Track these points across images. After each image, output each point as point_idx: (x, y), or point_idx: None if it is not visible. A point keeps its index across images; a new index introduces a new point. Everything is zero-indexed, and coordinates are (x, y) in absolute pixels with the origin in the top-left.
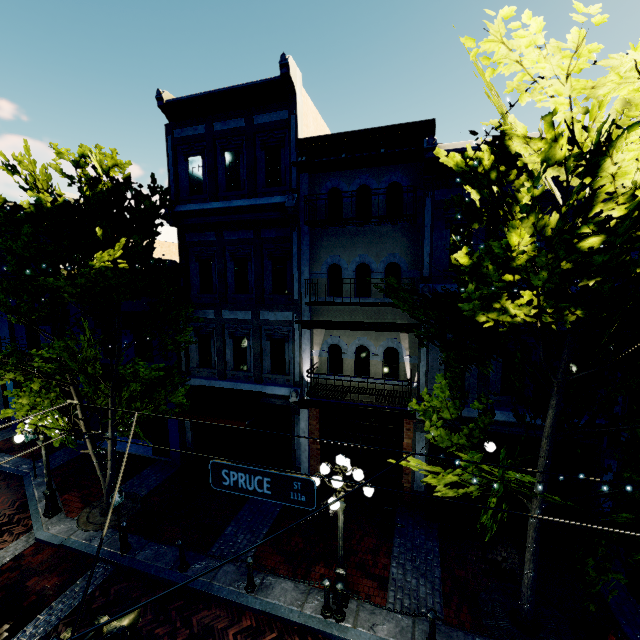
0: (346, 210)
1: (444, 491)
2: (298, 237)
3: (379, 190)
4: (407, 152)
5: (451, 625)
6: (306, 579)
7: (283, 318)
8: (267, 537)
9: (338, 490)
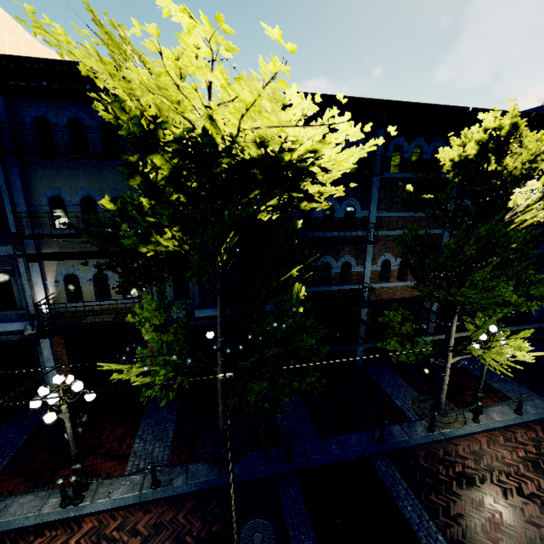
0: (59, 142)
1: (141, 380)
2: (3, 166)
3: (92, 126)
4: (113, 93)
5: (166, 466)
6: (49, 486)
7: (2, 253)
8: (7, 467)
9: (59, 405)
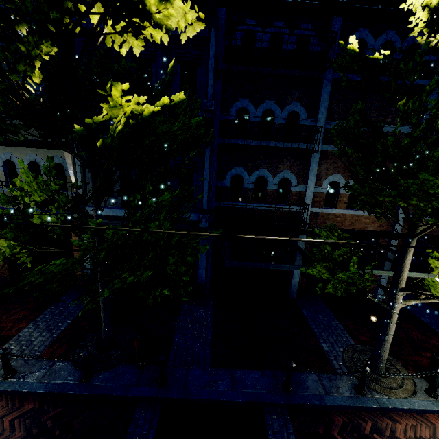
0: None
1: None
2: None
3: None
4: None
5: (18, 356)
6: None
7: None
8: None
9: None
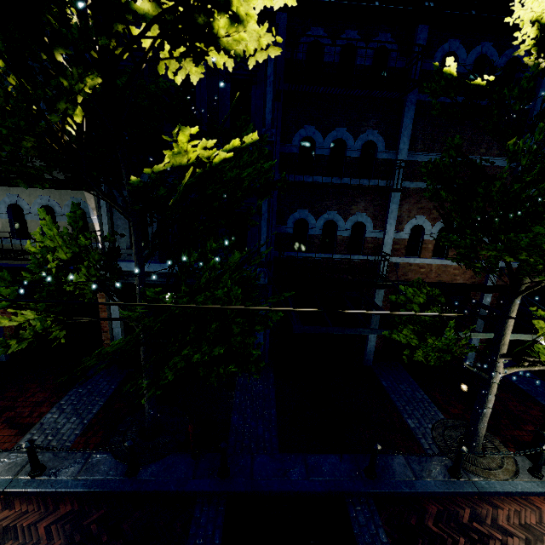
0: None
1: None
2: None
3: None
4: None
5: (48, 449)
6: None
7: None
8: None
9: None
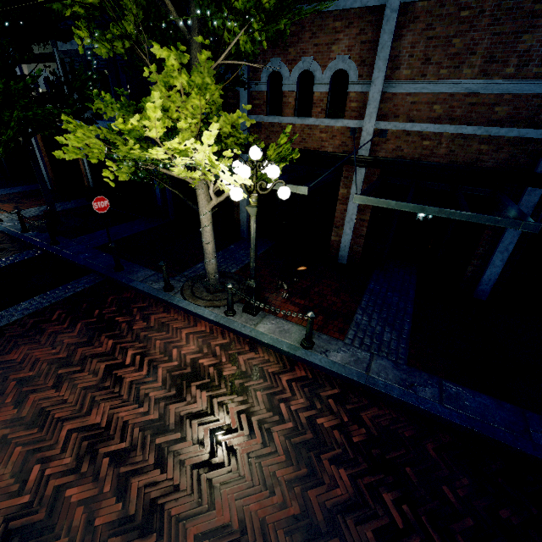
0: None
1: None
2: None
3: None
4: None
5: None
6: None
7: None
8: None
9: None
